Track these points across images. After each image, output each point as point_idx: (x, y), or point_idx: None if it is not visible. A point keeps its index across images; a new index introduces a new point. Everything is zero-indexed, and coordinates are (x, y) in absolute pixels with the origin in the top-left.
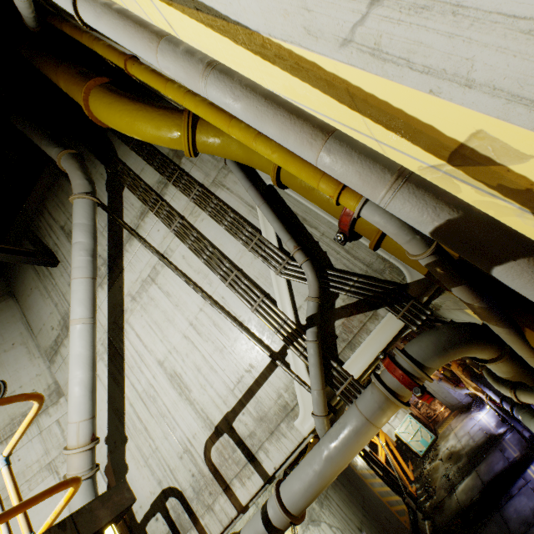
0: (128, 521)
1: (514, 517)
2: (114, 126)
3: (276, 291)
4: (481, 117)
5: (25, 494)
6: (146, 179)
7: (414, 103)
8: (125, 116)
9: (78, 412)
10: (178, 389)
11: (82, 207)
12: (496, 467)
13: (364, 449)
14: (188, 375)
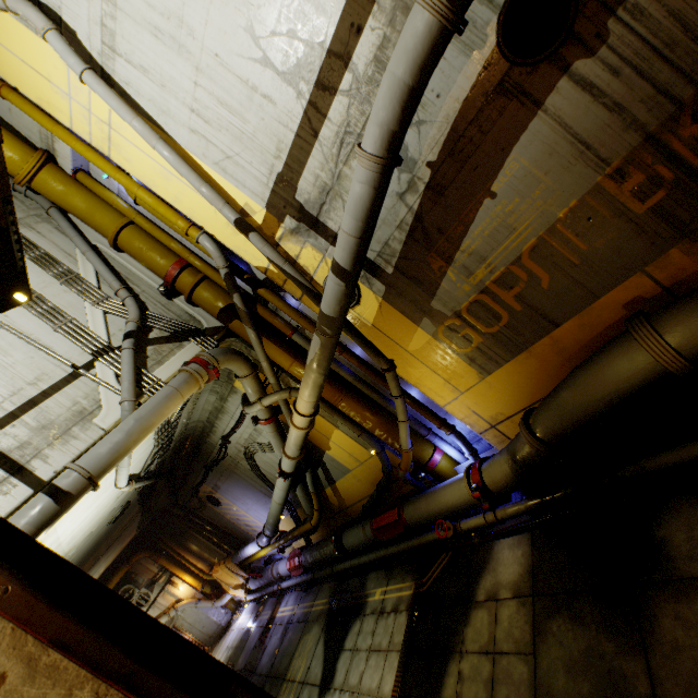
0: None
1: (267, 660)
2: None
3: (90, 318)
4: (247, 198)
5: None
6: None
7: (232, 190)
8: None
9: None
10: None
11: None
12: (254, 642)
13: None
14: None
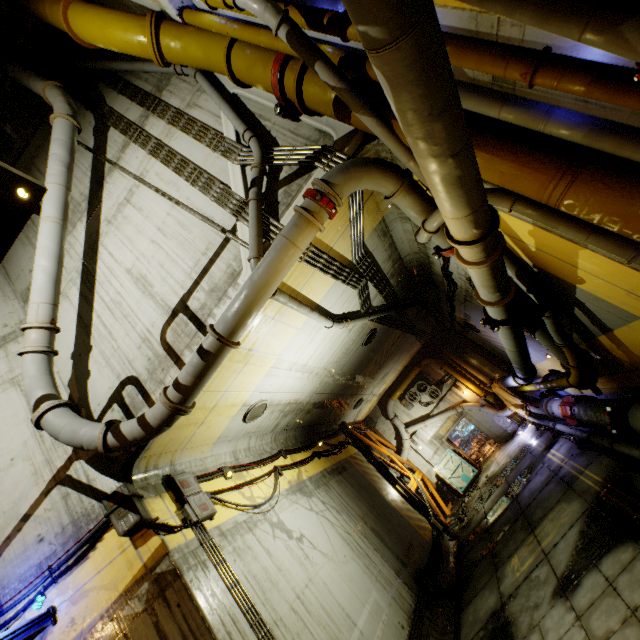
0: None
1: (526, 495)
2: (89, 35)
3: (232, 177)
4: None
5: None
6: (130, 117)
7: None
8: (97, 20)
9: (40, 295)
10: (143, 288)
11: (61, 125)
12: (523, 467)
13: (390, 474)
14: (152, 274)
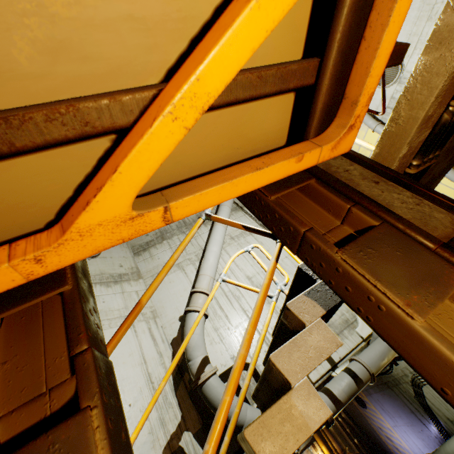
0: (188, 388)
1: None
2: None
3: None
4: None
5: (105, 327)
6: None
7: None
8: None
9: (212, 271)
10: None
11: None
12: None
13: None
14: (271, 289)
